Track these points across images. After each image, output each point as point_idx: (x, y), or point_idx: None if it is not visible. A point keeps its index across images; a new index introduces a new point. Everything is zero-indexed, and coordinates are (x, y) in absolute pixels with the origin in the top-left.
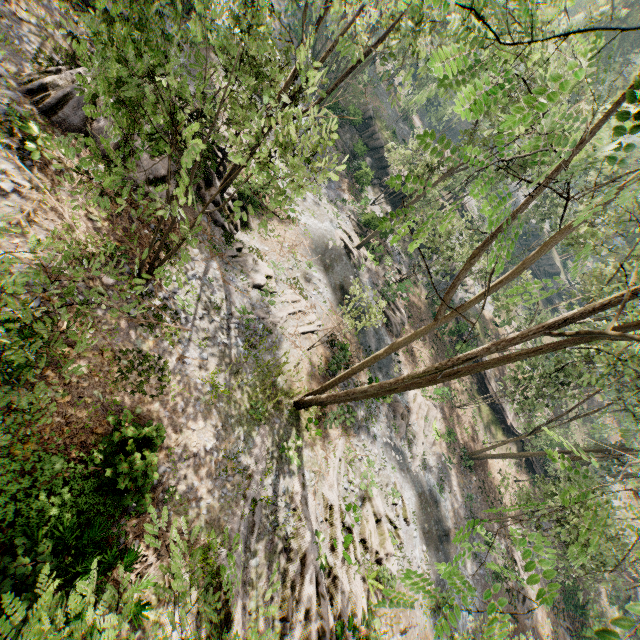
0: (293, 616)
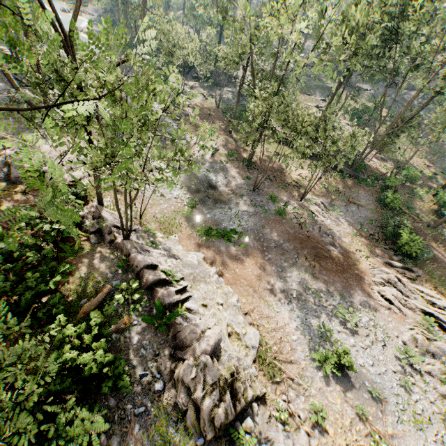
0: None
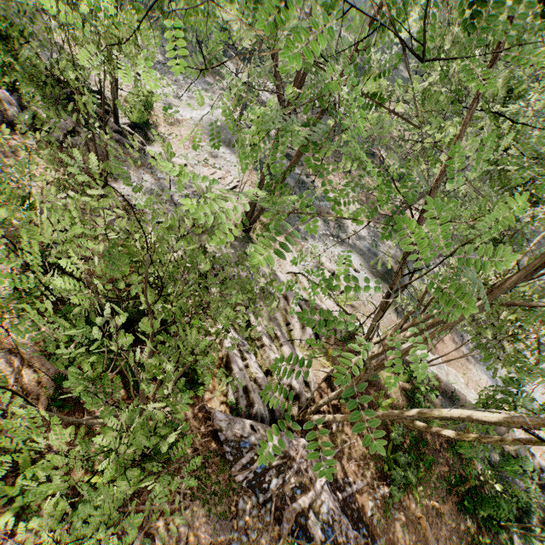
0: (292, 322)
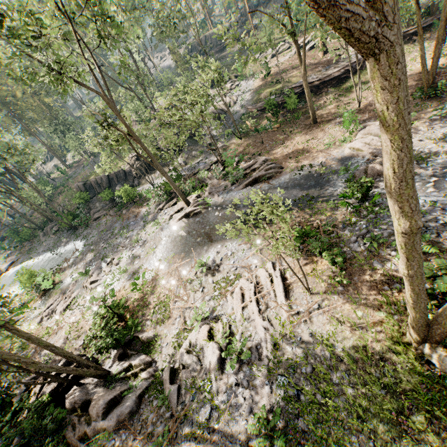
0: None
